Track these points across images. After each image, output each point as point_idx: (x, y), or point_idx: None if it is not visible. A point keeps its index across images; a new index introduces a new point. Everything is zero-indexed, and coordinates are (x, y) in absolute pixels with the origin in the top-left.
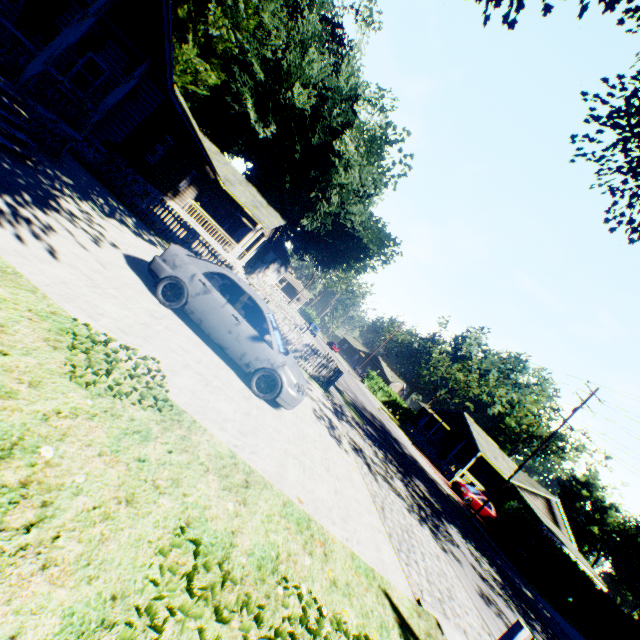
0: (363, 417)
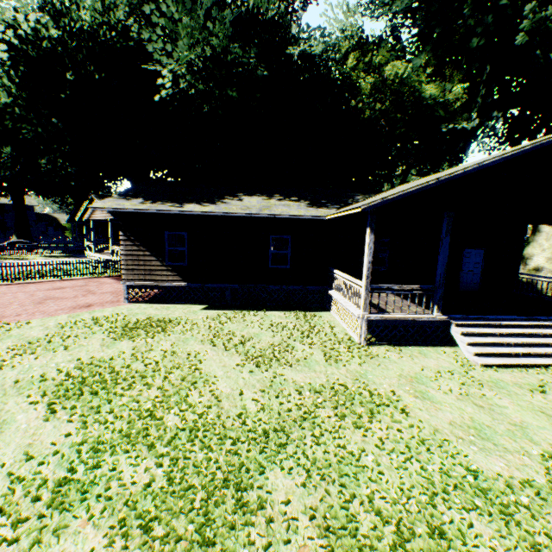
0: None
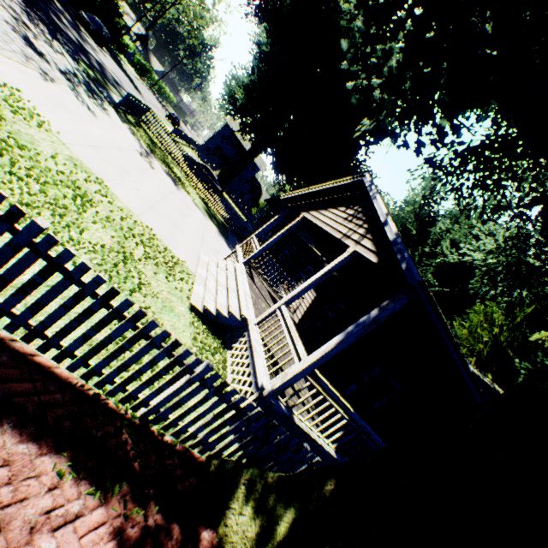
0: (70, 50)
